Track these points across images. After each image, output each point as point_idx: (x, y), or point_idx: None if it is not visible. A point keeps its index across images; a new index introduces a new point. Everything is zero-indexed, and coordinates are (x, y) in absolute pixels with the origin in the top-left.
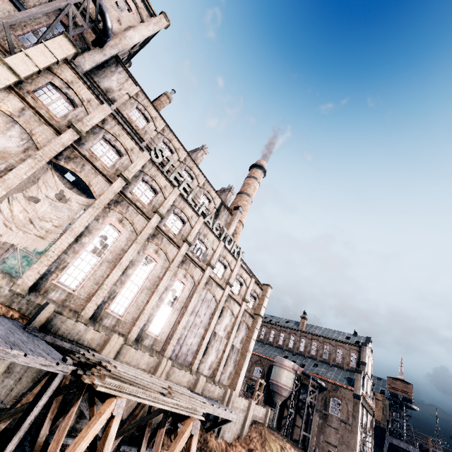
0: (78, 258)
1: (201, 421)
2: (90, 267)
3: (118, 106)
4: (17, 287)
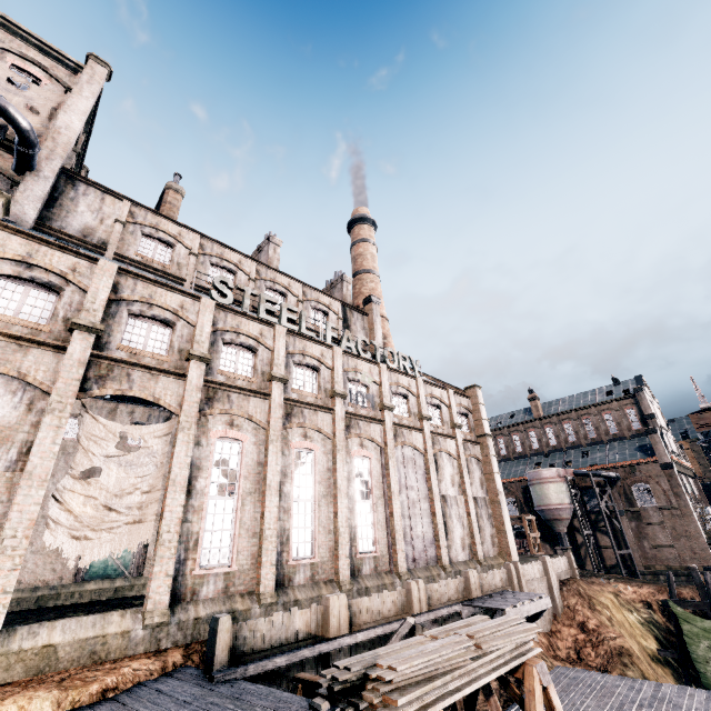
0: (207, 516)
1: None
2: (230, 517)
3: (115, 249)
4: (151, 617)
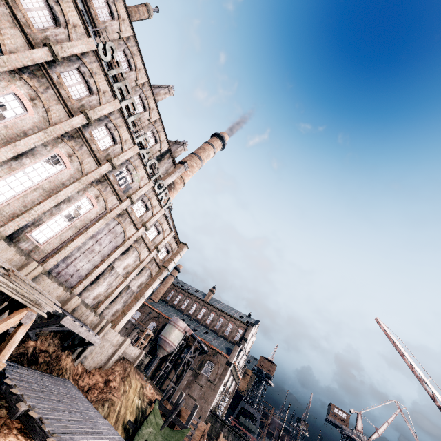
0: None
1: (61, 339)
2: None
3: None
4: None
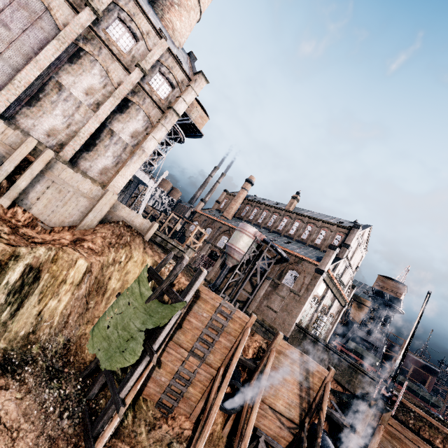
0: None
1: None
2: None
3: None
4: None
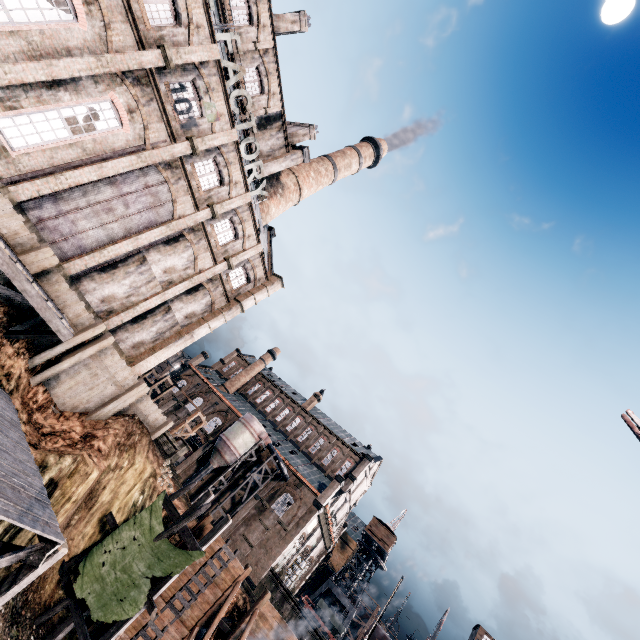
0: None
1: (10, 318)
2: None
3: None
4: None
